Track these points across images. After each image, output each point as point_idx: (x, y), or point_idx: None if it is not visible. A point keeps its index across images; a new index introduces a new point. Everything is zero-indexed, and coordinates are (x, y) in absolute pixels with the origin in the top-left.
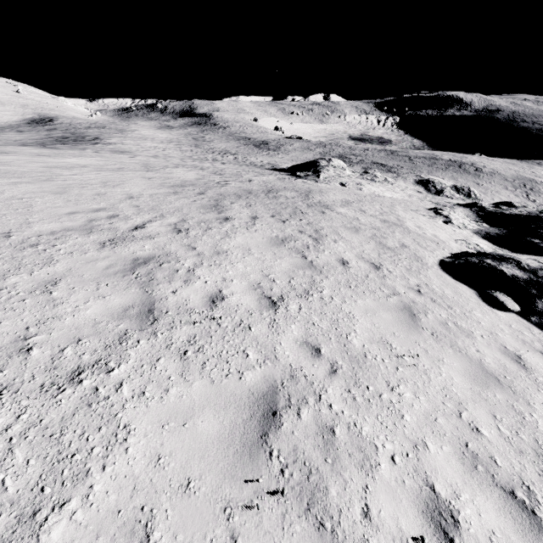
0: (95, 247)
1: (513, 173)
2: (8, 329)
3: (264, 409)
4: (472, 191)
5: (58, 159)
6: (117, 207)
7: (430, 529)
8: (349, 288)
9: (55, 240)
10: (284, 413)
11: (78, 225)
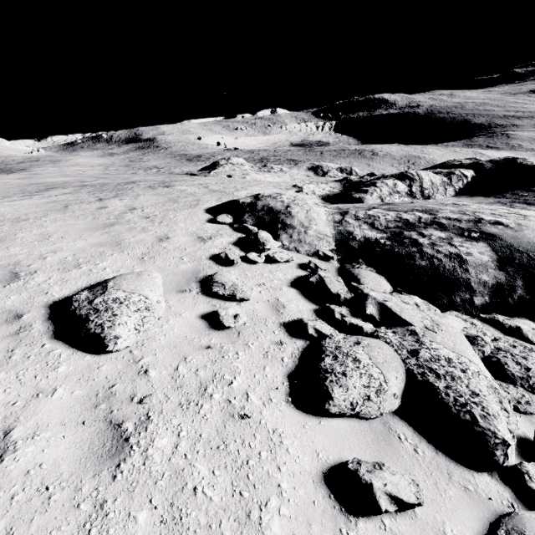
0: None
1: (403, 153)
2: None
3: None
4: (353, 170)
5: None
6: None
7: None
8: (75, 217)
9: None
10: None
11: None
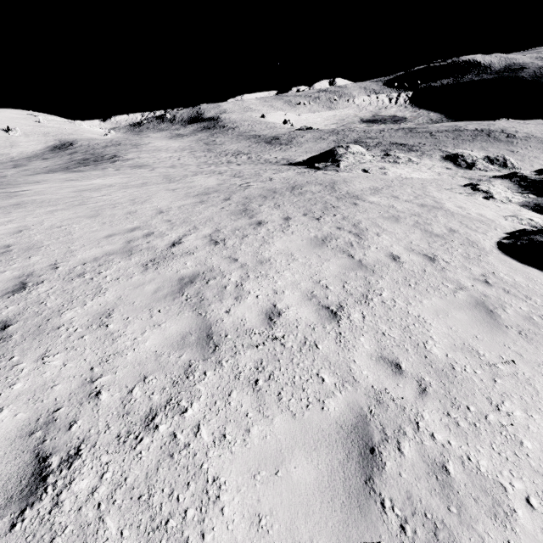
0: (139, 270)
1: None
2: (74, 372)
3: (359, 446)
4: (507, 160)
5: (85, 182)
6: (150, 224)
7: None
8: (410, 287)
9: (99, 267)
10: (383, 449)
11: (117, 248)
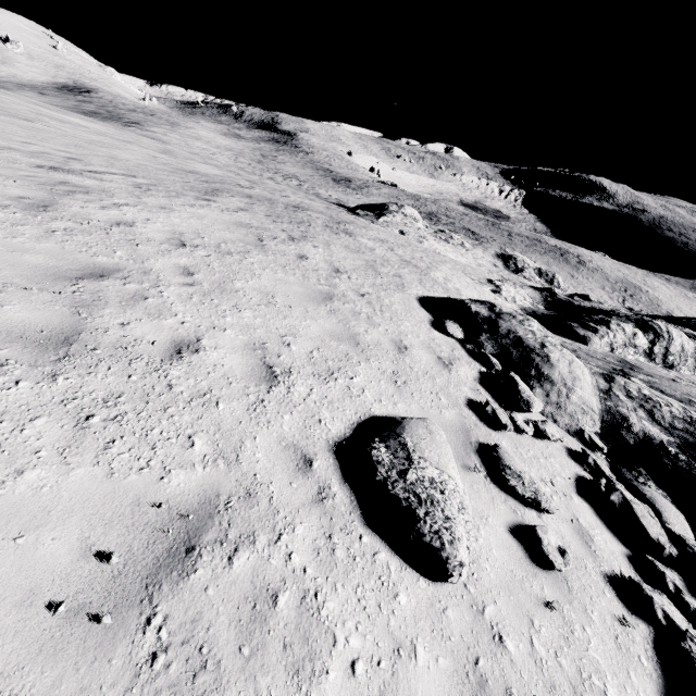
0: (30, 165)
1: (620, 275)
2: None
3: (96, 272)
4: (556, 278)
5: (56, 113)
6: (87, 156)
7: (170, 345)
8: (282, 267)
9: None
10: (112, 279)
11: (27, 150)
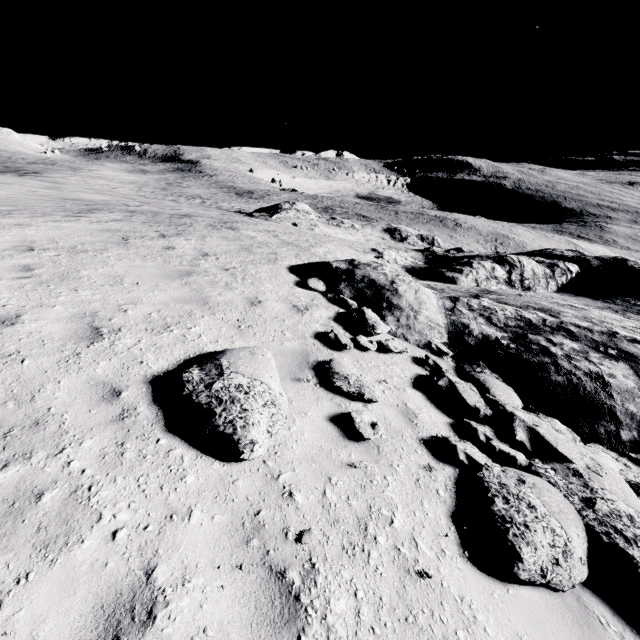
0: None
1: (490, 229)
2: None
3: None
4: (436, 240)
5: None
6: None
7: None
8: (142, 257)
9: None
10: None
11: None
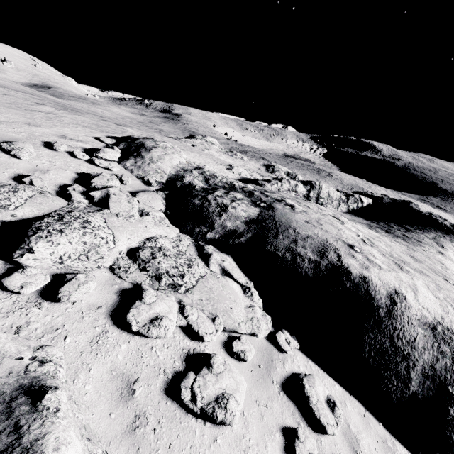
0: None
1: (353, 182)
2: None
3: None
4: (297, 176)
5: None
6: None
7: None
8: None
9: None
10: None
11: None
